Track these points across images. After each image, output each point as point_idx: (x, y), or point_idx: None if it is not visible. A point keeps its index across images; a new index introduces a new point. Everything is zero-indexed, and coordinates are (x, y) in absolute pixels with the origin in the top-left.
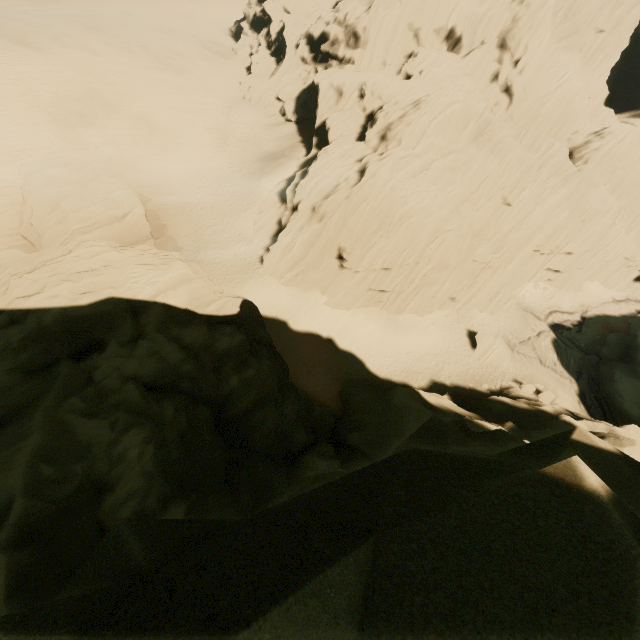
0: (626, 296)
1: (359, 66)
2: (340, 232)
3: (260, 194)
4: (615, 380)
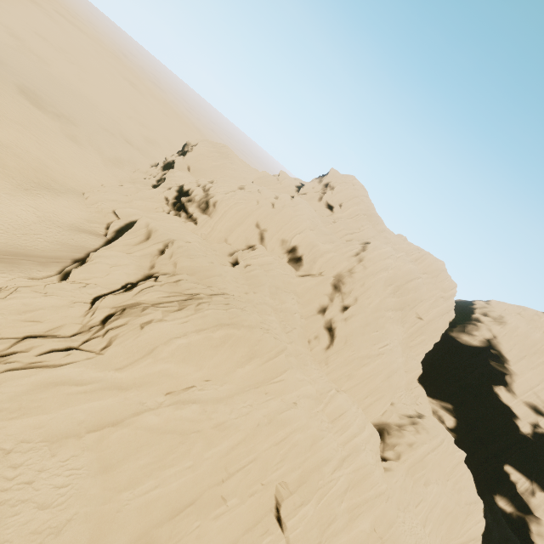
0: None
1: (200, 228)
2: None
3: None
4: None
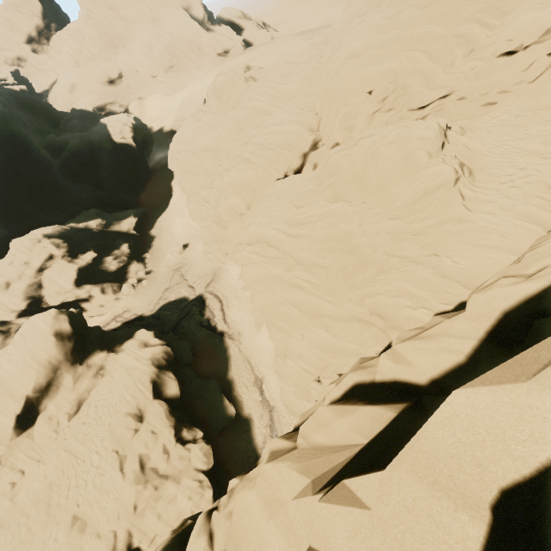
0: (276, 406)
1: None
2: None
3: None
4: (137, 329)
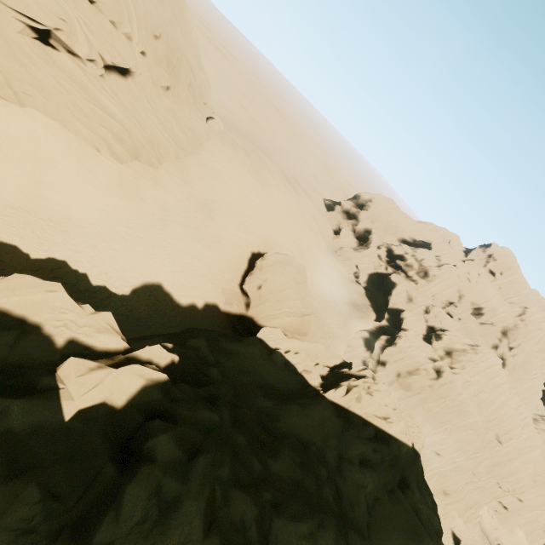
0: None
1: (419, 288)
2: (417, 406)
3: (350, 331)
4: None
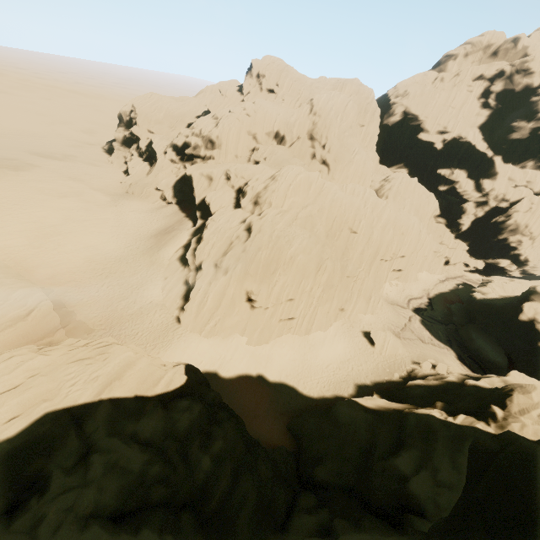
0: (445, 276)
1: (218, 160)
2: (245, 279)
3: (162, 263)
4: (474, 339)
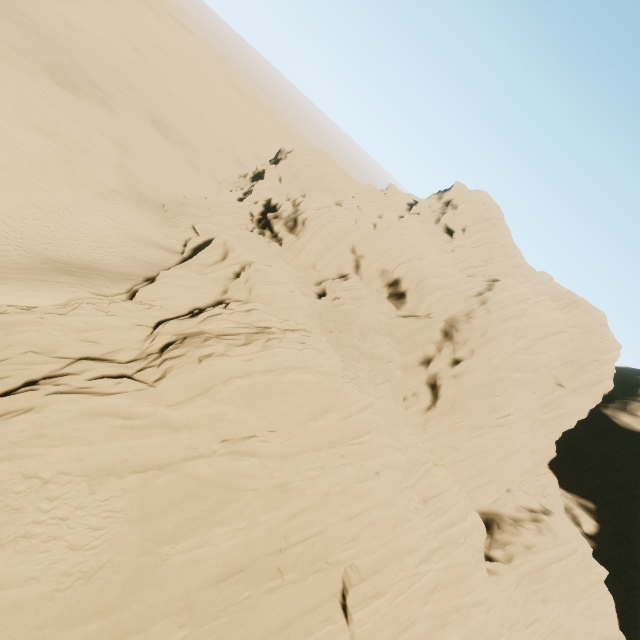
0: None
1: (285, 250)
2: None
3: None
4: None
